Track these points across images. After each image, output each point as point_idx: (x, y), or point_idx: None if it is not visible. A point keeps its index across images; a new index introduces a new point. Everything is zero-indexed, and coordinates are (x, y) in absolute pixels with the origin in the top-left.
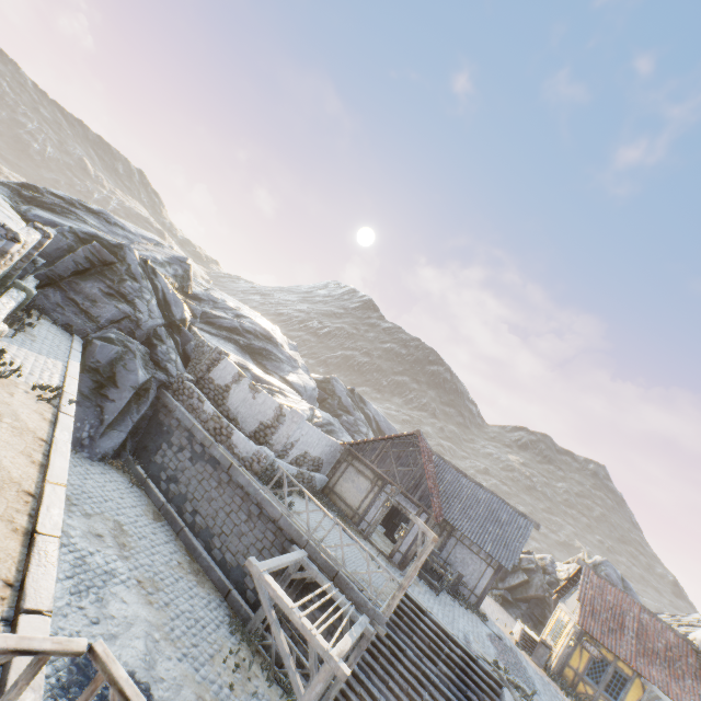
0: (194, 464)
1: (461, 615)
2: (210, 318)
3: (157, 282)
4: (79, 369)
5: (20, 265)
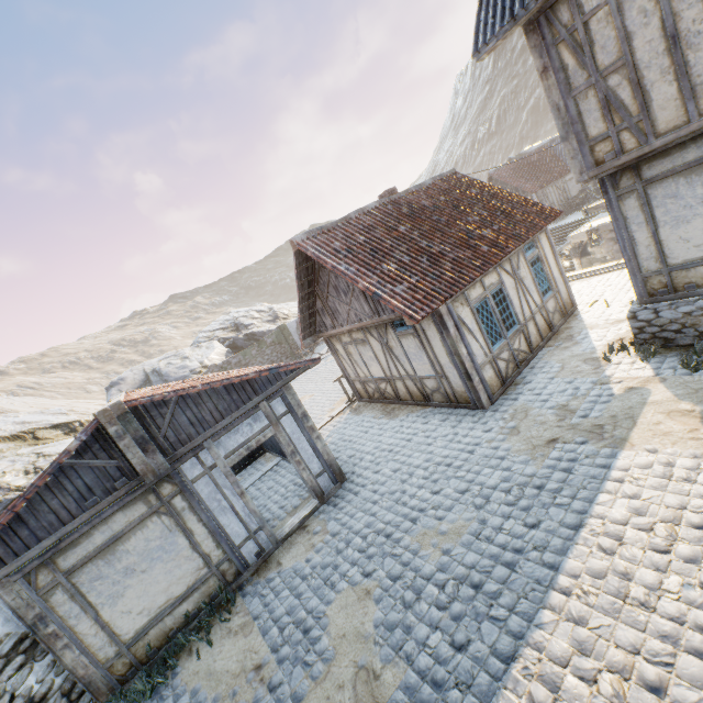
0: None
1: None
2: None
3: None
4: None
5: None
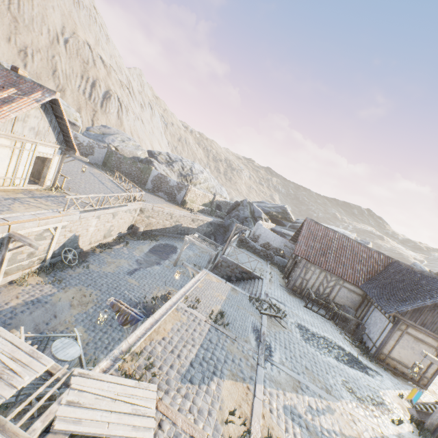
0: None
1: (318, 322)
2: (294, 226)
3: (251, 207)
4: (210, 218)
5: (211, 204)
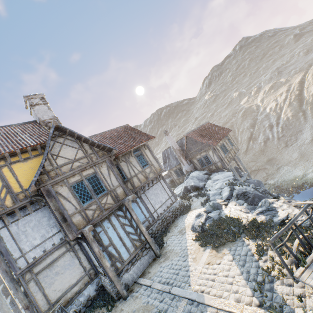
0: None
1: None
2: None
3: None
4: None
5: None
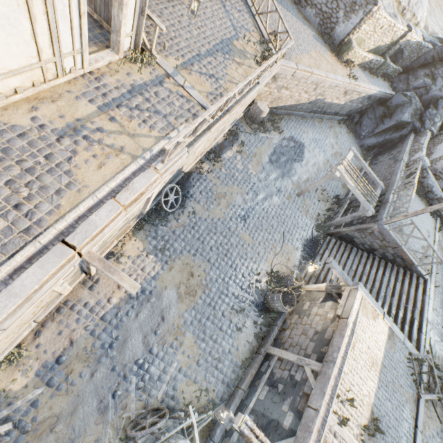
0: (388, 160)
1: None
2: None
3: None
4: (374, 89)
5: (390, 48)
